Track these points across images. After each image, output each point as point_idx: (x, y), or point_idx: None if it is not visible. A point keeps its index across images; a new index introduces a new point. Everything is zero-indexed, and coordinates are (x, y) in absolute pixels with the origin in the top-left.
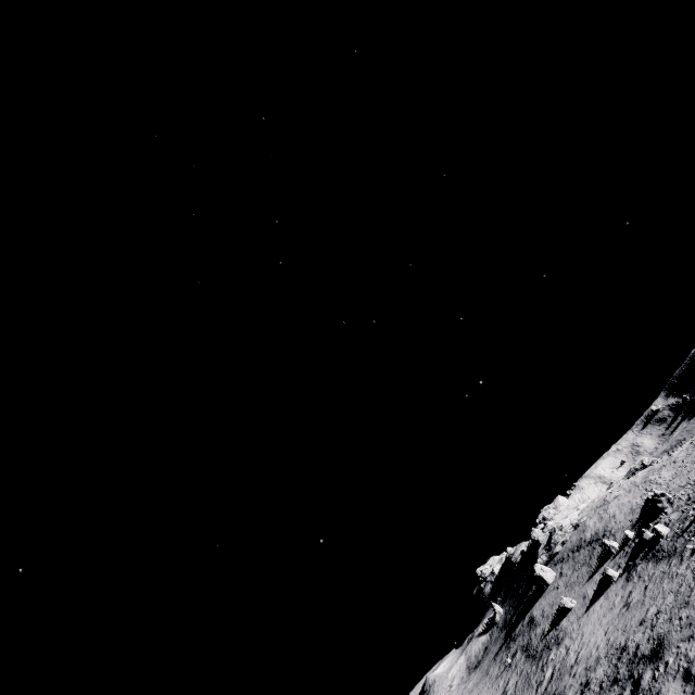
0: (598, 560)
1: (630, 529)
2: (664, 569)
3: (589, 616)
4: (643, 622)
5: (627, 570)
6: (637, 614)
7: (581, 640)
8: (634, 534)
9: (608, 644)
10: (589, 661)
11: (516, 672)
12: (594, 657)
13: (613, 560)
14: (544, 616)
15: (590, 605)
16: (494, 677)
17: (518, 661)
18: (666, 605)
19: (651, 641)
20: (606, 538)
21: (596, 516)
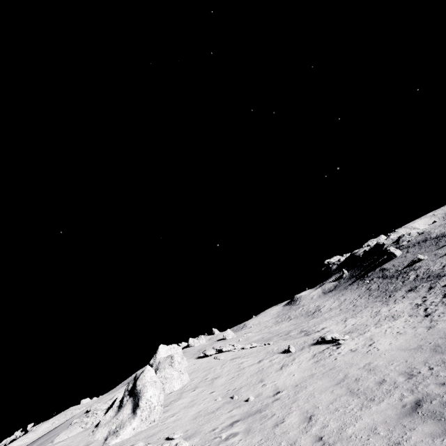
0: None
1: None
2: None
3: (444, 258)
4: None
5: None
6: None
7: (442, 263)
8: None
9: None
10: None
11: (376, 283)
12: None
13: None
14: (395, 266)
15: (443, 255)
16: (355, 288)
17: (376, 281)
18: None
19: None
20: None
21: (441, 227)
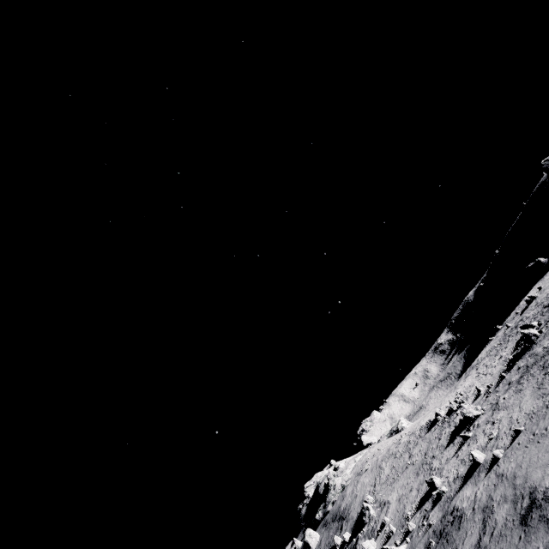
0: None
1: (353, 526)
2: None
3: None
4: None
5: None
6: None
7: None
8: (350, 537)
9: None
10: None
11: None
12: None
13: None
14: None
15: None
16: None
17: None
18: None
19: None
20: (345, 521)
21: (352, 486)
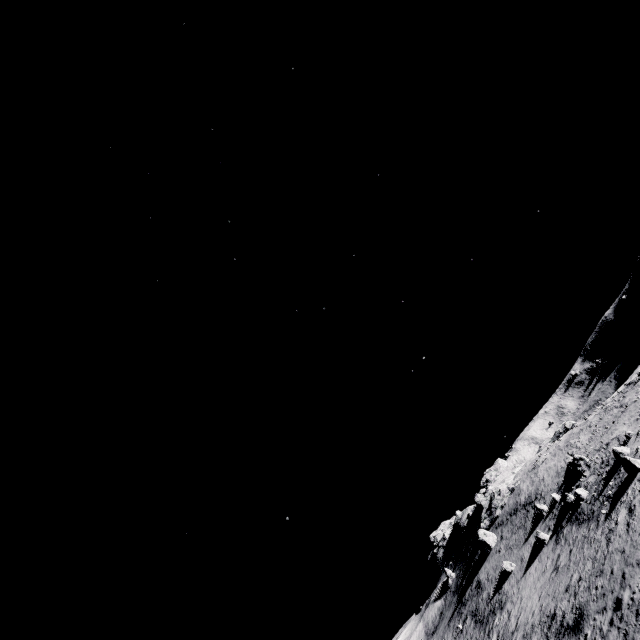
0: (532, 523)
1: (557, 492)
2: (584, 533)
3: (526, 579)
4: (568, 589)
5: (555, 533)
6: (564, 579)
7: (520, 604)
8: (560, 497)
9: (541, 610)
10: (526, 628)
11: (467, 638)
12: (530, 624)
13: (544, 523)
14: (489, 580)
15: (526, 568)
16: None
17: (468, 627)
18: (585, 572)
19: (574, 610)
20: (537, 500)
21: (528, 479)
